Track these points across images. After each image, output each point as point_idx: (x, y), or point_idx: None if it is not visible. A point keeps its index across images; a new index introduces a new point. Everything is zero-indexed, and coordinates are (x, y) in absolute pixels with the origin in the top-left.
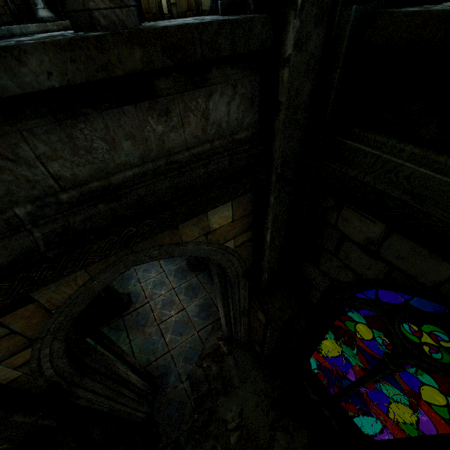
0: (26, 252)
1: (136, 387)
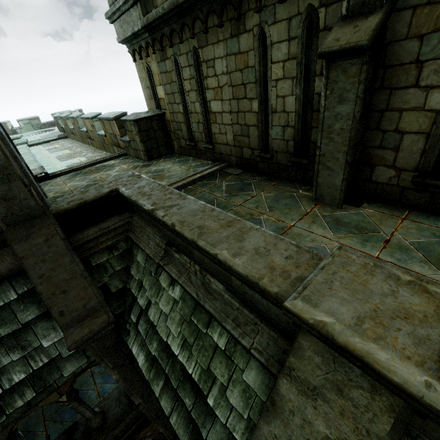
0: None
1: None
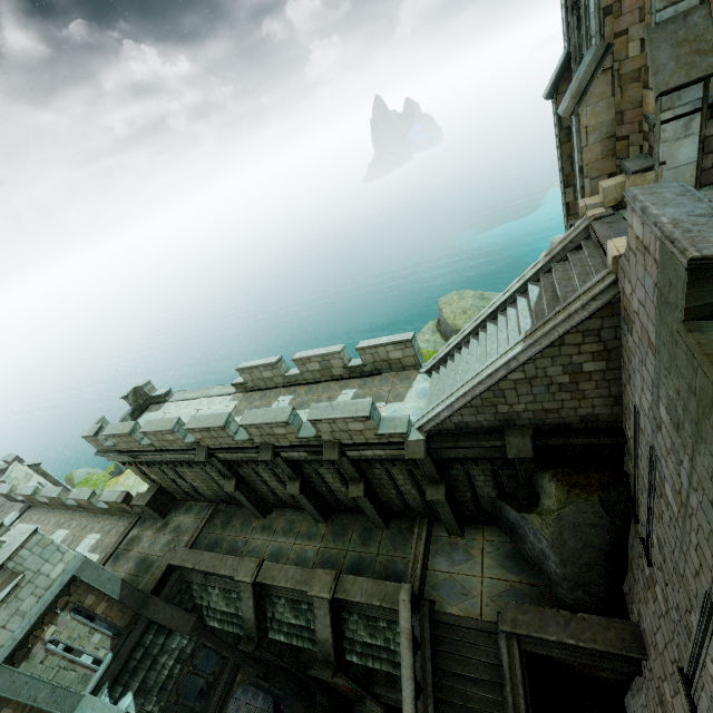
0: None
1: None
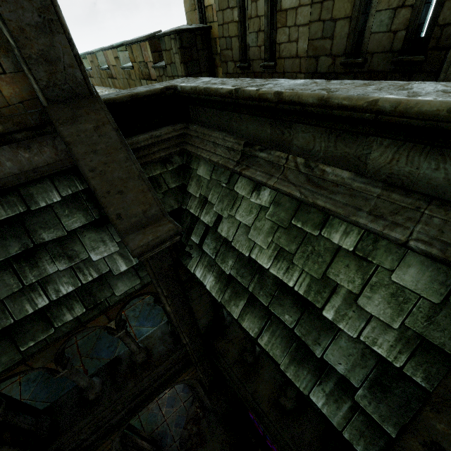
0: (121, 418)
1: (147, 450)
